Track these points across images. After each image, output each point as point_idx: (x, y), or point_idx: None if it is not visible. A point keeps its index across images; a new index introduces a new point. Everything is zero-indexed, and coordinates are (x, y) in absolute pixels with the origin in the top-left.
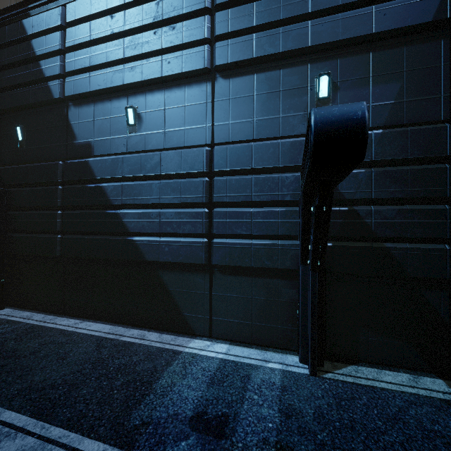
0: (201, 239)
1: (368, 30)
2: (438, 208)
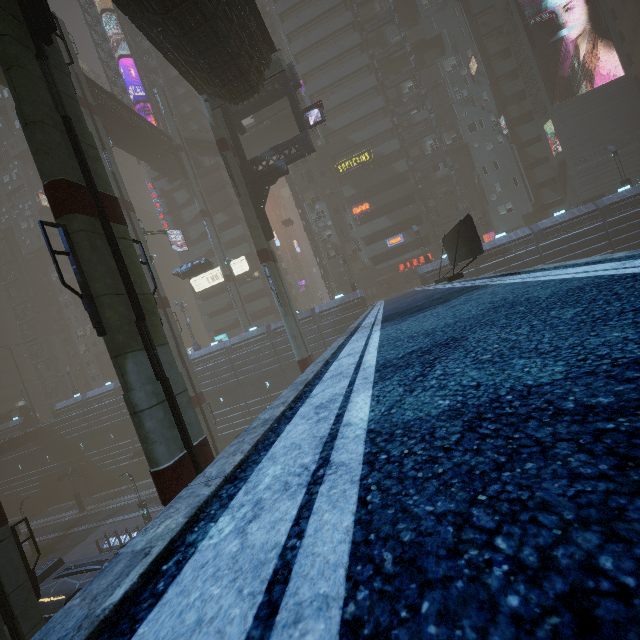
0: None
1: None
2: None
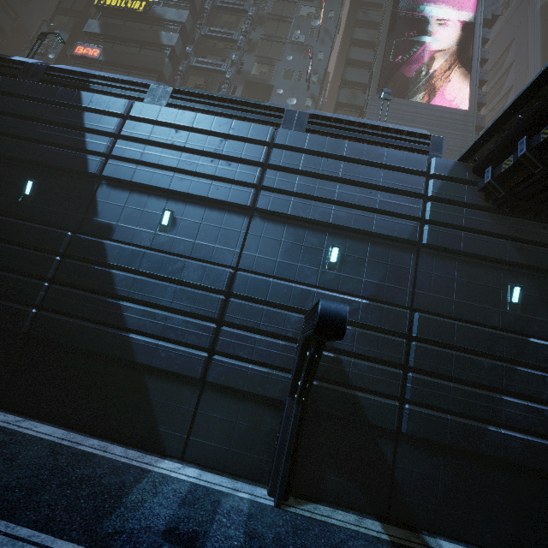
0: (202, 353)
1: (370, 229)
2: (395, 372)
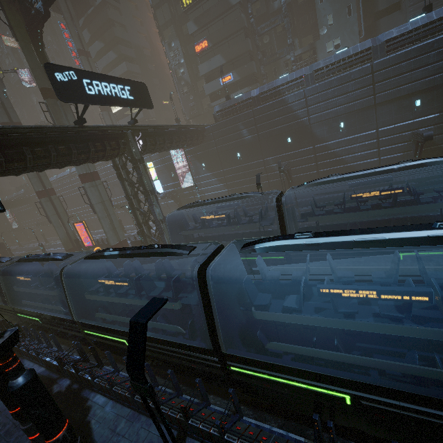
0: (376, 159)
1: (433, 85)
2: None
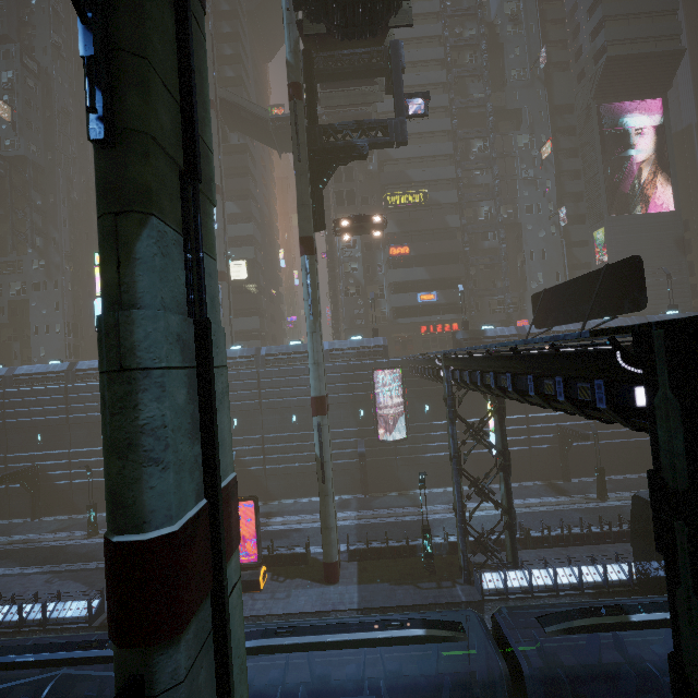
0: None
1: None
2: None
